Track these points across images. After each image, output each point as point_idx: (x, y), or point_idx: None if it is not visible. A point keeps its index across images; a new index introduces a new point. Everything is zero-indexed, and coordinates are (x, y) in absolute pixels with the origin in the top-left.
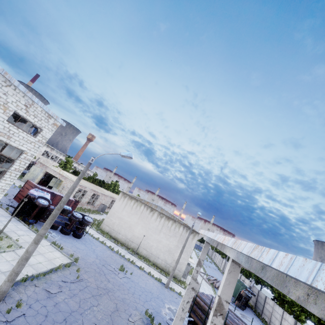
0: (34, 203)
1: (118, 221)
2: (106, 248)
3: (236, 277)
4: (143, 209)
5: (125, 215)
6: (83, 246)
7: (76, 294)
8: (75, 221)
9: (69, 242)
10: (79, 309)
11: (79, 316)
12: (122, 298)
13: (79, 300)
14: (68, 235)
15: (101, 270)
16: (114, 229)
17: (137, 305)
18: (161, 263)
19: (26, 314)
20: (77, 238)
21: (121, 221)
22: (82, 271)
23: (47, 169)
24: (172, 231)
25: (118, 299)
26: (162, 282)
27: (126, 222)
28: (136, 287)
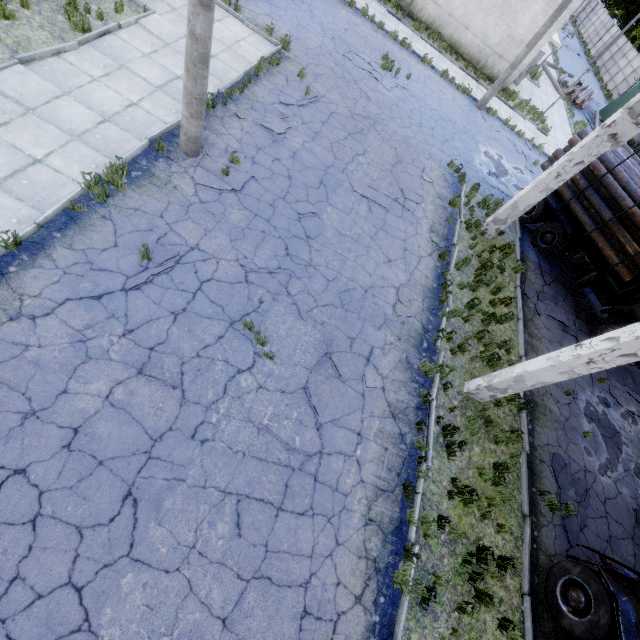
0: None
1: None
2: (334, 1)
3: None
4: None
5: None
6: None
7: (320, 133)
8: None
9: None
10: (337, 162)
11: (341, 176)
12: (402, 136)
13: (330, 145)
14: None
15: (344, 70)
16: None
17: (432, 151)
18: (471, 45)
19: (255, 175)
20: None
21: None
22: (309, 77)
23: None
24: None
25: (395, 139)
26: (470, 95)
27: None
28: (423, 110)
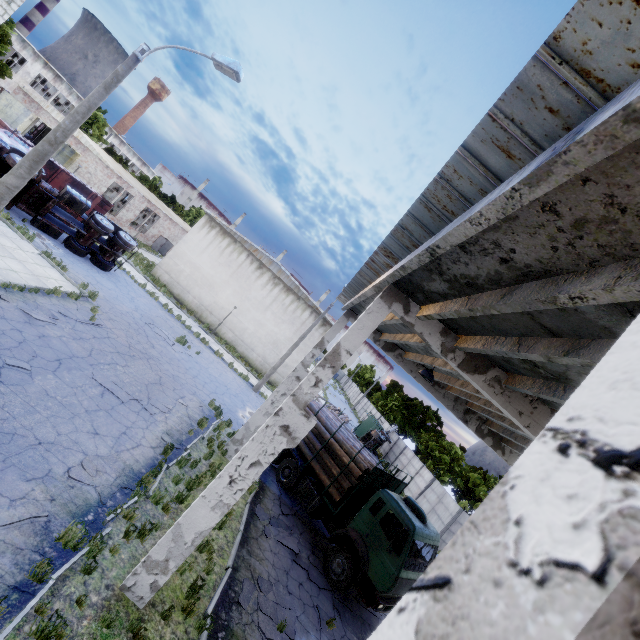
0: (4, 160)
1: (190, 270)
2: (158, 305)
3: (377, 322)
4: (244, 261)
5: (205, 261)
6: (110, 284)
7: (87, 340)
8: (99, 233)
9: (81, 268)
10: (90, 358)
11: (87, 366)
12: (173, 374)
13: (91, 348)
14: (81, 256)
15: (141, 328)
16: (180, 282)
17: (198, 392)
18: (256, 360)
19: None
20: (101, 269)
21: (195, 271)
22: (103, 316)
23: (42, 114)
24: (290, 313)
25: (165, 373)
26: (250, 382)
27: (205, 276)
28: (203, 372)
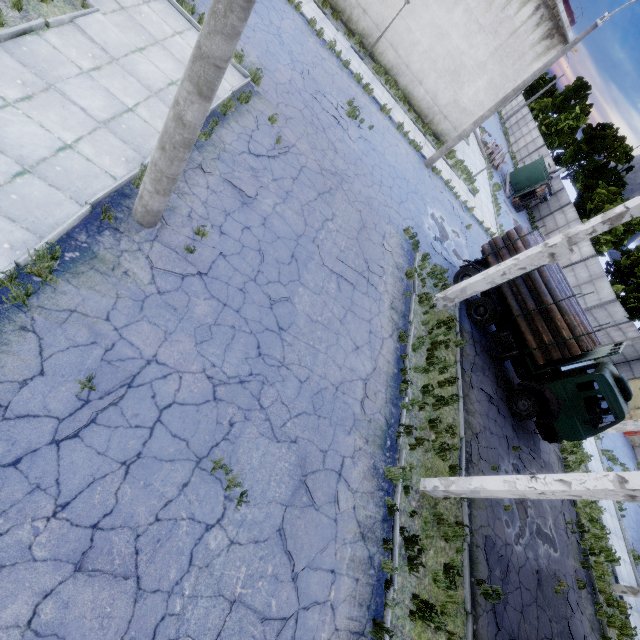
0: None
1: None
2: (303, 26)
3: None
4: None
5: None
6: None
7: (291, 192)
8: None
9: None
10: (307, 229)
11: (312, 247)
12: (366, 197)
13: (301, 207)
14: None
15: (313, 114)
16: None
17: (391, 214)
18: (422, 100)
19: (223, 250)
20: None
21: None
22: (279, 120)
23: None
24: (496, 11)
25: (360, 200)
26: (420, 151)
27: None
28: (383, 166)
